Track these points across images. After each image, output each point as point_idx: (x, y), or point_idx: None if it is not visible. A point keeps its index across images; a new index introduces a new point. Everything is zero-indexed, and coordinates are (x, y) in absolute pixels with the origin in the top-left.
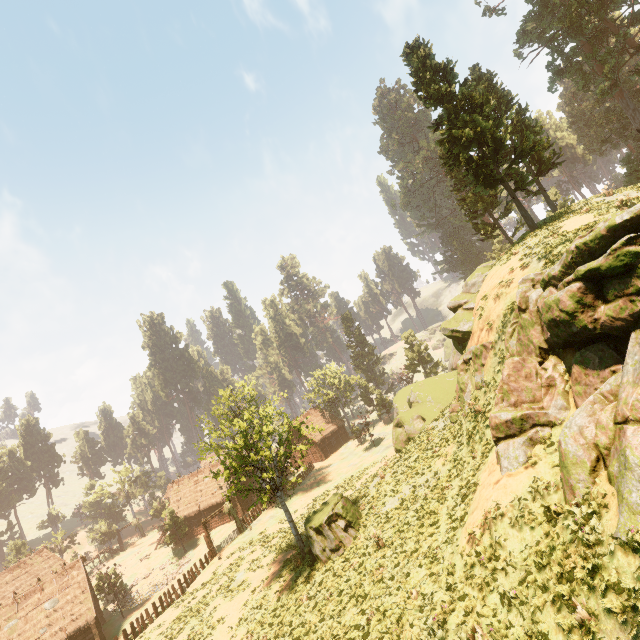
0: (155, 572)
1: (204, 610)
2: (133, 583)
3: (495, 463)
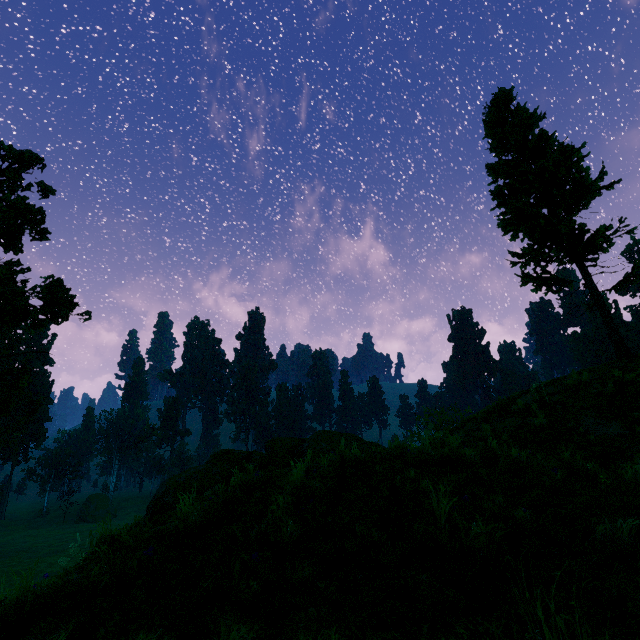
0: None
1: None
2: None
3: None
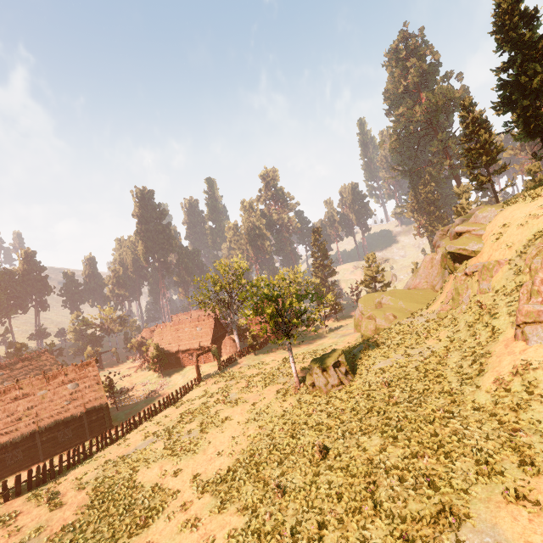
0: (137, 387)
1: (208, 411)
2: (120, 390)
3: (512, 340)
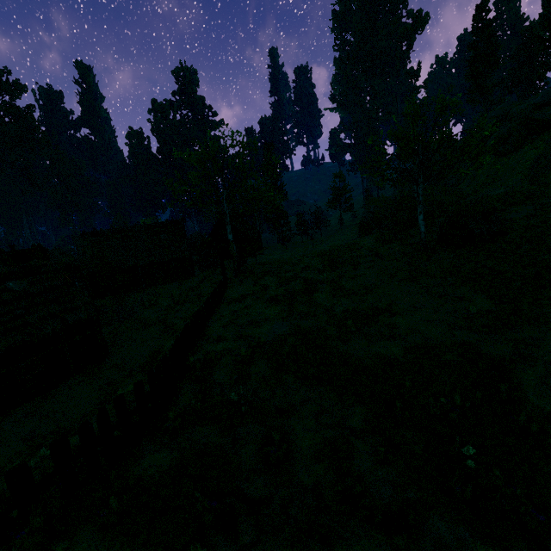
0: None
1: (318, 290)
2: None
3: None
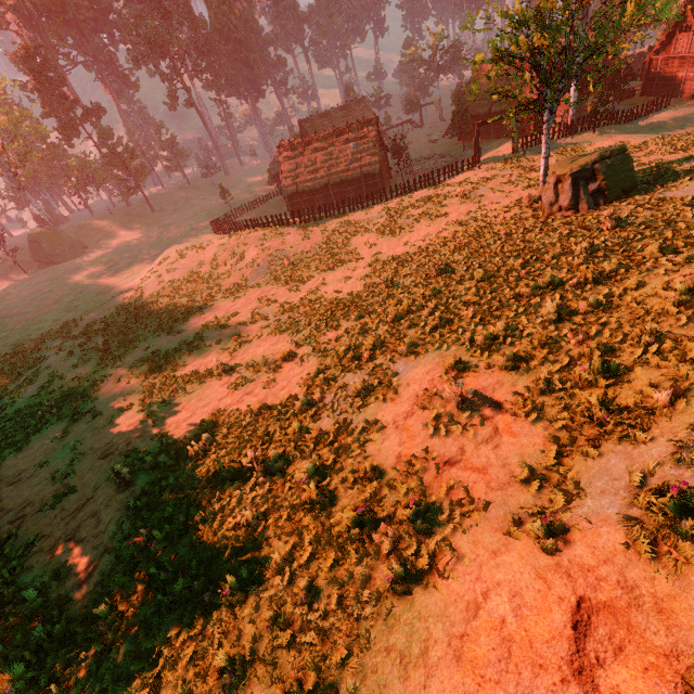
0: (435, 158)
1: (441, 202)
2: (417, 159)
3: None
